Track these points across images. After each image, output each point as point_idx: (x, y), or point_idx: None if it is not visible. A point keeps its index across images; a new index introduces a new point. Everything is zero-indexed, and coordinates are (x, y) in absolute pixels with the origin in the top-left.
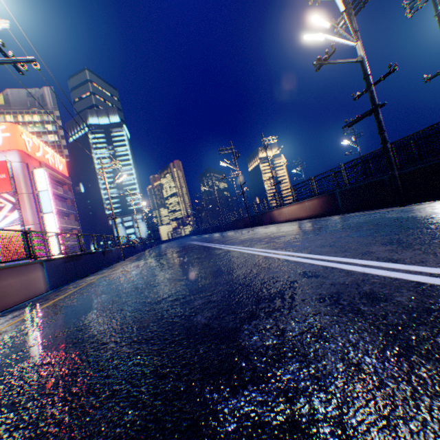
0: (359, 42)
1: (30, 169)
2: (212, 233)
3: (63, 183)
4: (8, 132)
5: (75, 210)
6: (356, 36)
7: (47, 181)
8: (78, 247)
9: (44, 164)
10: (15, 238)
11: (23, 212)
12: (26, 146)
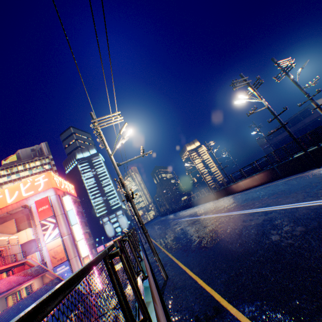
0: (263, 100)
1: (61, 197)
2: (181, 211)
3: (75, 202)
4: (46, 178)
5: (84, 218)
6: (260, 98)
7: (71, 202)
8: (90, 246)
9: (66, 192)
10: (58, 248)
11: (60, 227)
12: (56, 183)
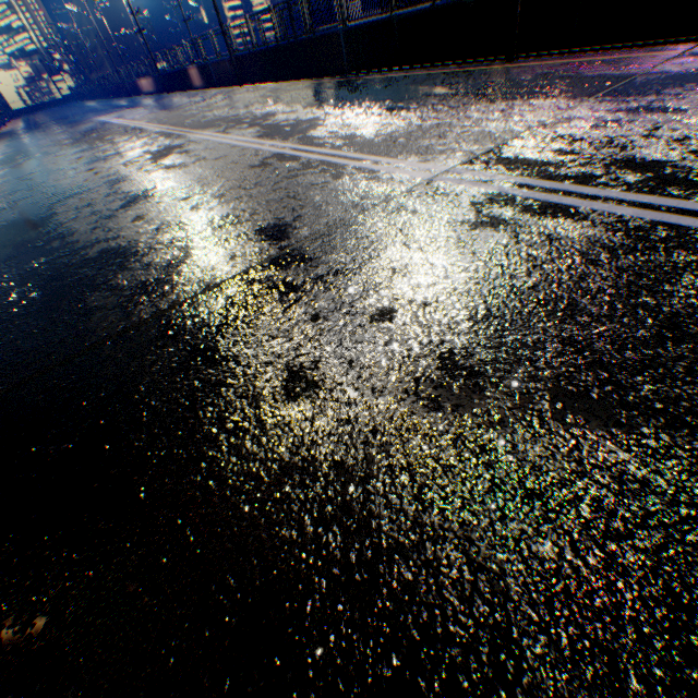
0: None
1: None
2: (103, 101)
3: None
4: None
5: None
6: None
7: None
8: None
9: None
10: None
11: None
12: None
